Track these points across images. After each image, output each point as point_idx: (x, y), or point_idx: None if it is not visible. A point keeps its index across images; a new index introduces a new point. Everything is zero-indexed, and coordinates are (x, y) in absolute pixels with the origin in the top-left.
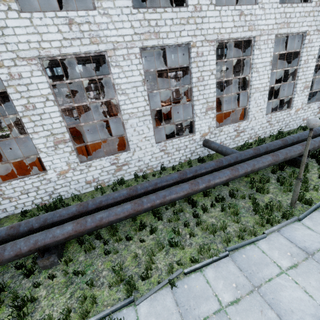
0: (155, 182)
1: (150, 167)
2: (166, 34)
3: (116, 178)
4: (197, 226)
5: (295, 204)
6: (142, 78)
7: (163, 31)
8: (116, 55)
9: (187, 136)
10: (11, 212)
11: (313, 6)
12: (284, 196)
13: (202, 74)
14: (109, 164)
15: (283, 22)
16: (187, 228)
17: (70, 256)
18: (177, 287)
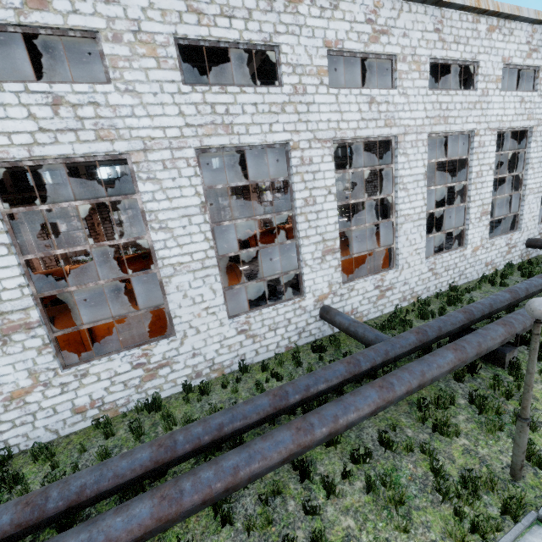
0: (219, 423)
1: (217, 367)
2: (246, 128)
3: (144, 394)
4: None
5: (521, 471)
6: (201, 201)
7: (239, 123)
8: (149, 160)
9: (289, 301)
10: None
11: (479, 95)
12: (492, 443)
13: (312, 193)
14: (129, 366)
15: (438, 115)
16: None
17: None
18: None
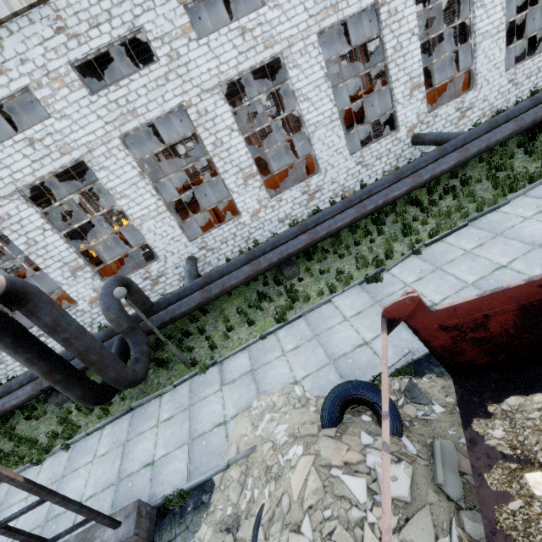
0: (369, 189)
1: (346, 189)
2: (346, 2)
3: (310, 210)
4: (429, 215)
5: None
6: (324, 73)
7: (341, 0)
8: (292, 53)
9: (388, 136)
10: (215, 265)
11: None
12: (534, 165)
13: (399, 40)
14: (300, 194)
15: None
16: (417, 222)
17: (308, 265)
18: (421, 254)
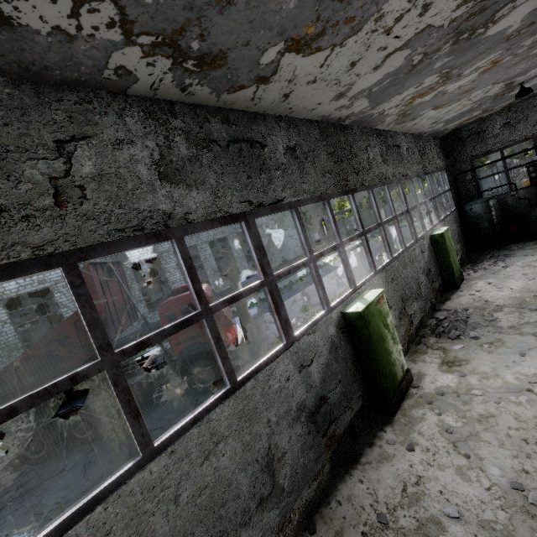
0: None
1: None
2: None
3: None
4: None
5: None
6: None
7: None
8: (58, 286)
9: None
10: None
11: None
12: None
13: None
14: None
15: None
16: None
17: None
18: None
